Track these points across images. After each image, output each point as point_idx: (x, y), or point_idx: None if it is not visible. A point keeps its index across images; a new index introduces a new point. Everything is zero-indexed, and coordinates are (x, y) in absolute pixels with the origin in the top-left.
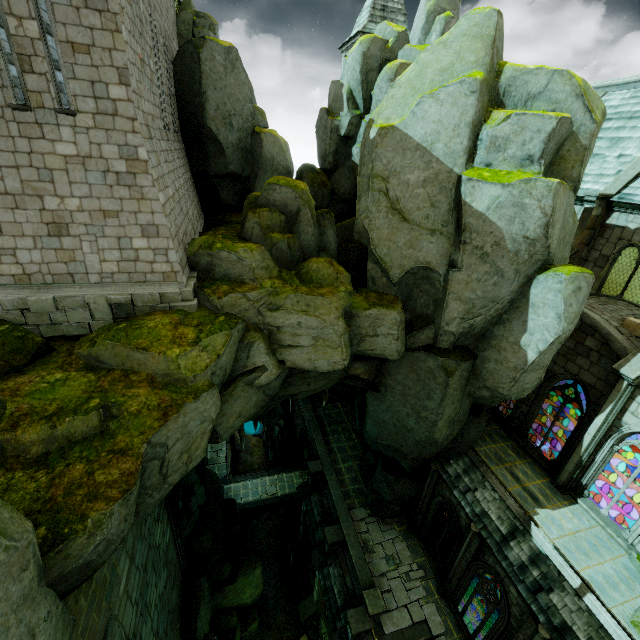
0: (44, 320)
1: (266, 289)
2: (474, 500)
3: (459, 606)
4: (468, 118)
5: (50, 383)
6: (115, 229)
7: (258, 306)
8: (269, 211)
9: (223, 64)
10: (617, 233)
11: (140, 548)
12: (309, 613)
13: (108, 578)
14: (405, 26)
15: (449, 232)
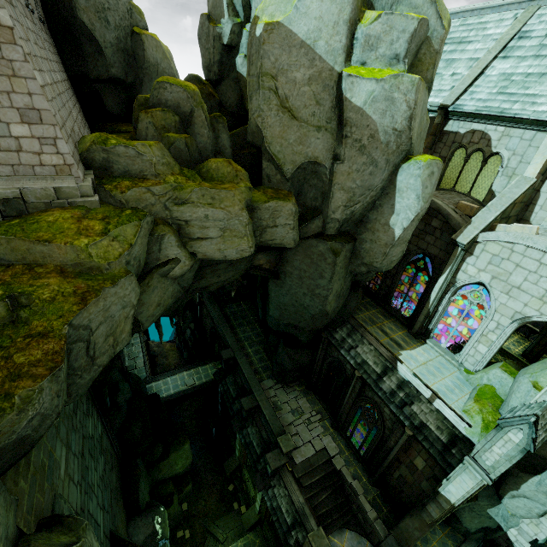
0: None
1: (170, 184)
2: (356, 354)
3: (348, 433)
4: (346, 16)
5: None
6: None
7: (164, 201)
8: (162, 111)
9: None
10: (452, 138)
11: (74, 438)
12: (233, 467)
13: (46, 463)
14: None
15: (332, 128)
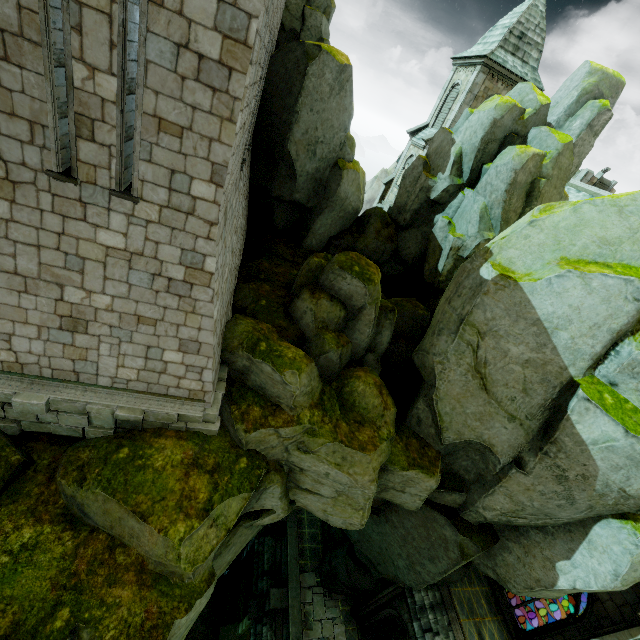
0: (28, 417)
1: (303, 425)
2: None
3: None
4: (615, 325)
5: (13, 554)
6: (147, 337)
7: (287, 443)
8: (330, 301)
9: (331, 84)
10: None
11: None
12: None
13: None
14: (535, 65)
15: (531, 427)
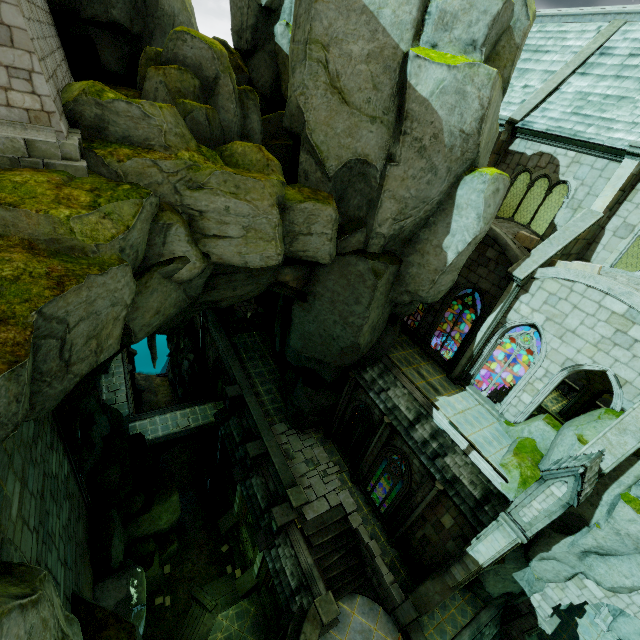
0: None
1: (184, 161)
2: (387, 398)
3: (368, 488)
4: None
5: None
6: None
7: (174, 181)
8: (178, 69)
9: None
10: (516, 159)
11: (32, 473)
12: (230, 525)
13: None
14: None
15: (390, 121)
